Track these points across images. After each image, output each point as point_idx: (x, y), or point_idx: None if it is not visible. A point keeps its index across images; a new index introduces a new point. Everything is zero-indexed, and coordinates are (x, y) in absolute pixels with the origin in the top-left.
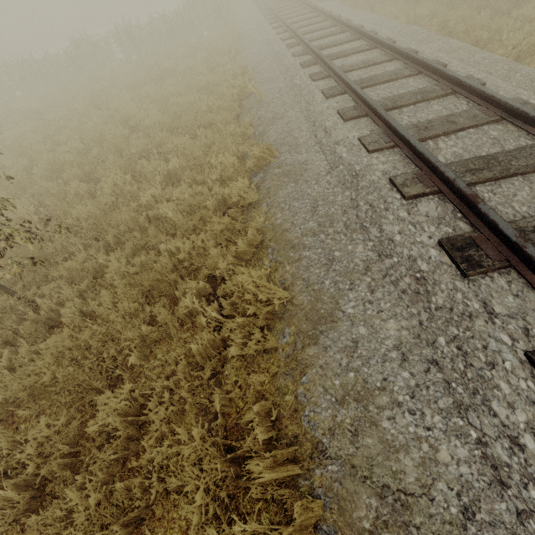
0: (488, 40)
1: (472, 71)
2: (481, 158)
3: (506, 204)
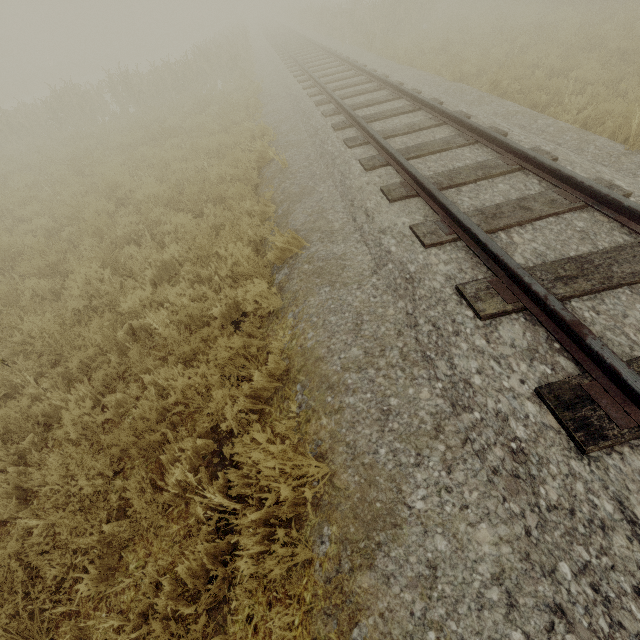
0: (547, 103)
1: (538, 141)
2: (572, 260)
3: (617, 330)
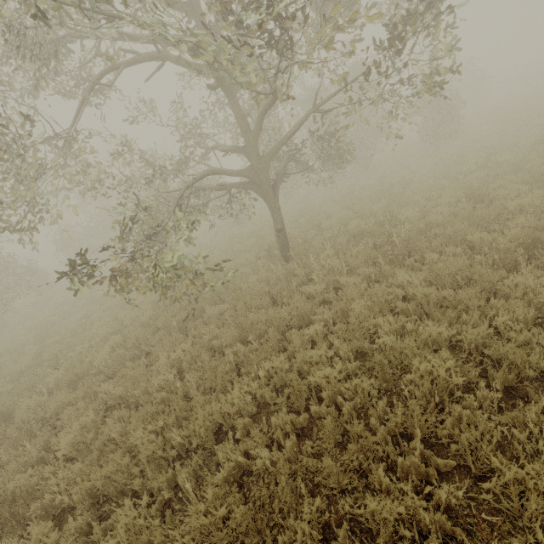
0: None
1: None
2: None
3: None
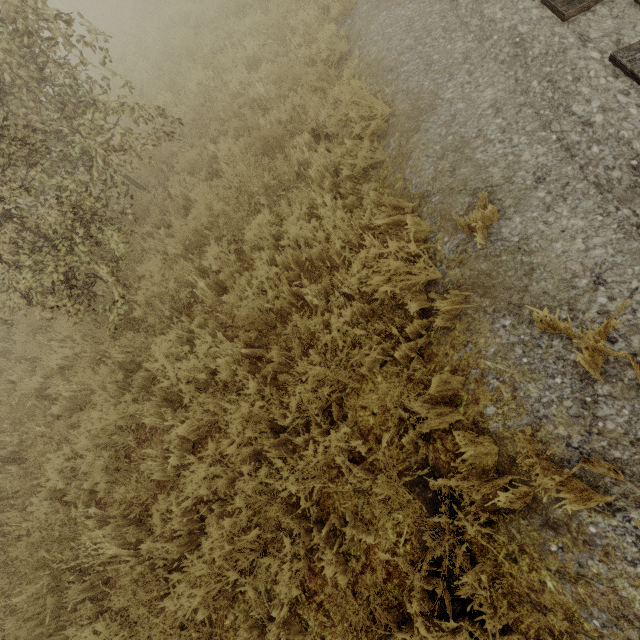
0: None
1: None
2: None
3: None
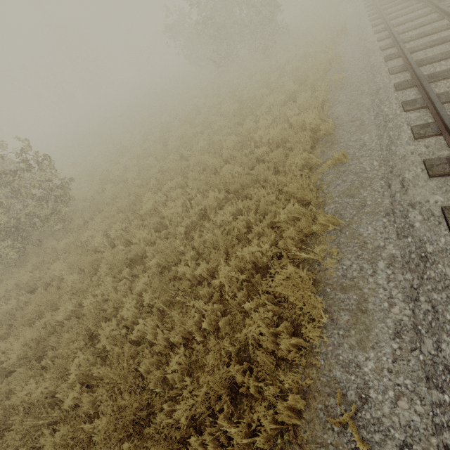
0: None
1: None
2: None
3: None
